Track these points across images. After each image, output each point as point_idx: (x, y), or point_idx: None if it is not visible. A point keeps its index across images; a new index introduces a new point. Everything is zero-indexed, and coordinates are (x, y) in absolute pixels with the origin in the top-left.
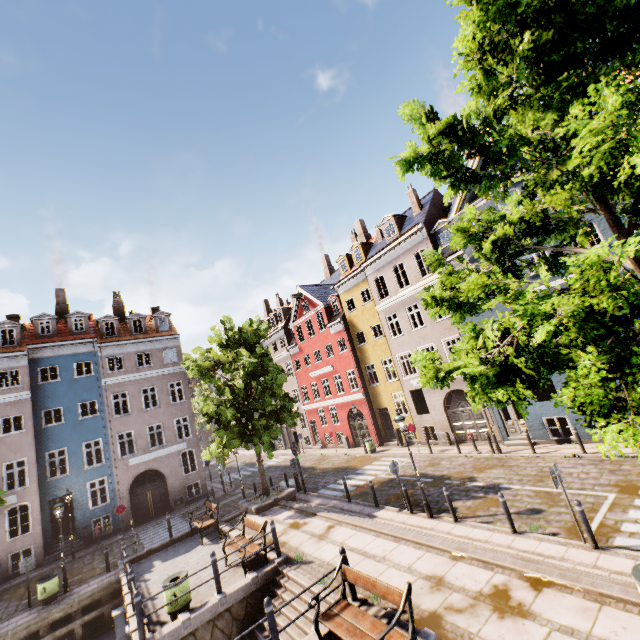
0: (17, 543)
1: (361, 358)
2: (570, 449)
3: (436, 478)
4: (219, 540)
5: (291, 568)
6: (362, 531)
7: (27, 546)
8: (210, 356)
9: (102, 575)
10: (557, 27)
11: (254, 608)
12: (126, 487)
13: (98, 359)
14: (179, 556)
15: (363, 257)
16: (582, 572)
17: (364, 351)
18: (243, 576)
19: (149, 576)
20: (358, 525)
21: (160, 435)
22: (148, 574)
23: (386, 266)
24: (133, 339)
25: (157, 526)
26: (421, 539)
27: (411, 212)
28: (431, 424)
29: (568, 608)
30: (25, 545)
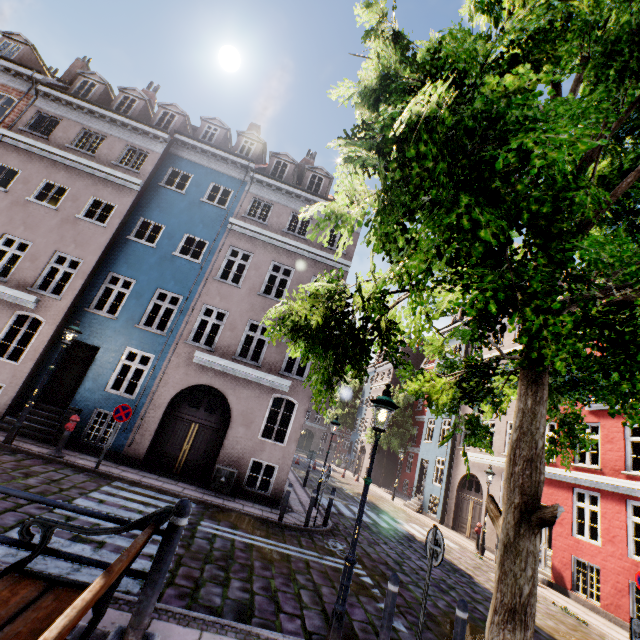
0: None
1: None
2: None
3: None
4: None
5: None
6: None
7: None
8: None
9: None
10: None
11: None
12: (168, 391)
13: (242, 193)
14: None
15: None
16: None
17: None
18: None
19: None
20: None
21: None
22: None
23: None
24: (298, 187)
25: (148, 493)
26: None
27: None
28: None
29: None
30: None
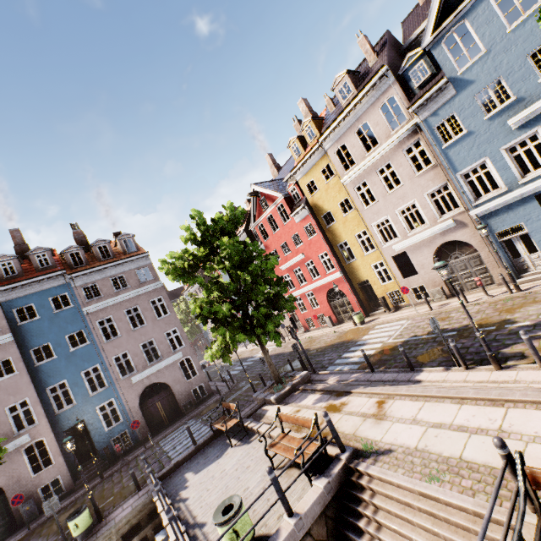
0: (43, 477)
1: (332, 239)
2: None
3: (459, 330)
4: (249, 439)
5: (366, 463)
6: (430, 401)
7: (54, 477)
8: (187, 257)
9: (134, 495)
10: None
11: (335, 520)
12: (135, 403)
13: (73, 290)
14: (211, 464)
15: (317, 133)
16: None
17: (334, 231)
18: (303, 481)
19: (186, 494)
20: (419, 395)
21: (154, 351)
22: (184, 491)
23: (347, 132)
24: (103, 264)
25: (174, 432)
26: None
27: (363, 67)
28: (421, 284)
29: None
30: (51, 477)
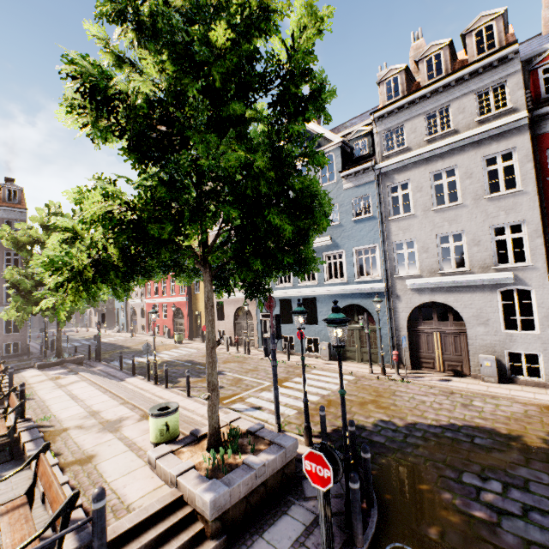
0: None
1: None
2: (286, 358)
3: (194, 364)
4: None
5: None
6: (93, 385)
7: None
8: (30, 233)
9: None
10: (159, 43)
11: None
12: None
13: None
14: None
15: None
16: (183, 415)
17: None
18: None
19: None
20: (94, 381)
21: None
22: None
23: None
24: None
25: None
26: (118, 392)
27: None
28: (224, 329)
29: (141, 429)
30: None
